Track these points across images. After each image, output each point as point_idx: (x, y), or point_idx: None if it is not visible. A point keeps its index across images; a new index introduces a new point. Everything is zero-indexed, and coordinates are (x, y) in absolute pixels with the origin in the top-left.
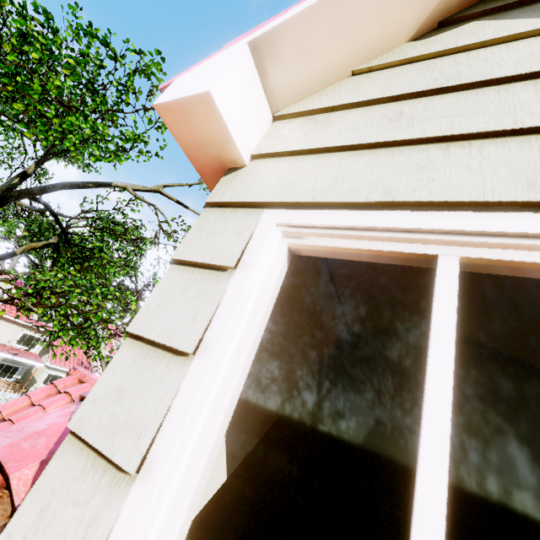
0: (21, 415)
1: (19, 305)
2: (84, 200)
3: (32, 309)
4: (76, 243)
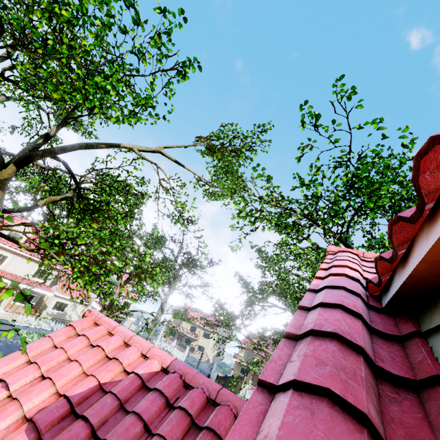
0: (45, 358)
1: (43, 254)
2: (95, 159)
3: (56, 258)
4: (87, 197)
